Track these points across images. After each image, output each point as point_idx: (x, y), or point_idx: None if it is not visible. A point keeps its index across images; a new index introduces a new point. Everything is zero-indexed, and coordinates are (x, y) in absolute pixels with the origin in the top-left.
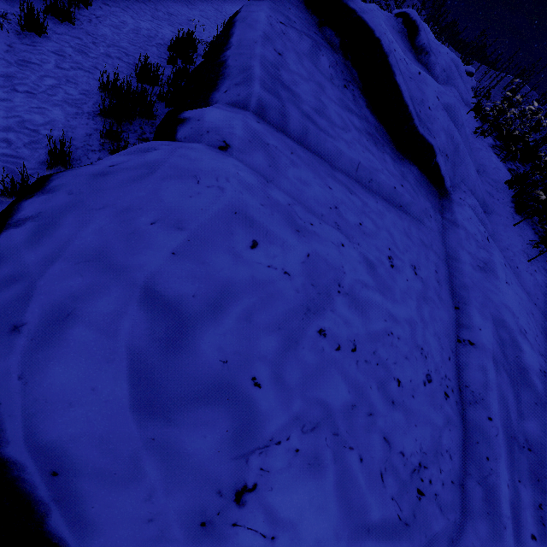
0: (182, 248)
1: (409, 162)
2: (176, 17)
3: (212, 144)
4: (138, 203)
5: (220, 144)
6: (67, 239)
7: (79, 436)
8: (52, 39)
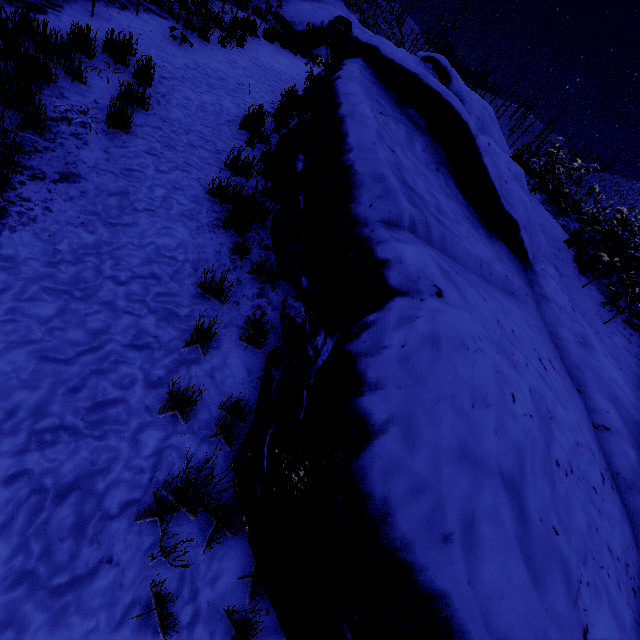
0: (496, 424)
1: (496, 239)
2: (227, 82)
3: (430, 292)
4: (454, 388)
5: (434, 289)
6: (436, 441)
7: (514, 622)
8: (138, 135)
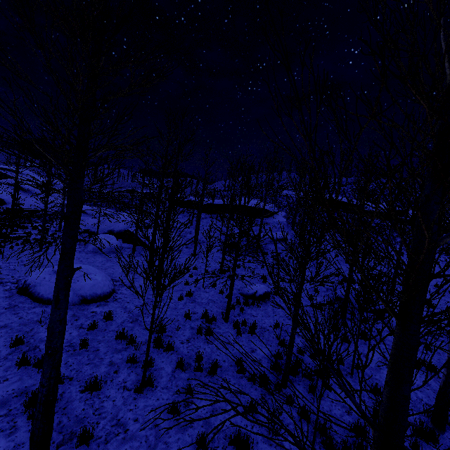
0: None
1: (31, 194)
2: None
3: None
4: None
5: None
6: None
7: None
8: None
